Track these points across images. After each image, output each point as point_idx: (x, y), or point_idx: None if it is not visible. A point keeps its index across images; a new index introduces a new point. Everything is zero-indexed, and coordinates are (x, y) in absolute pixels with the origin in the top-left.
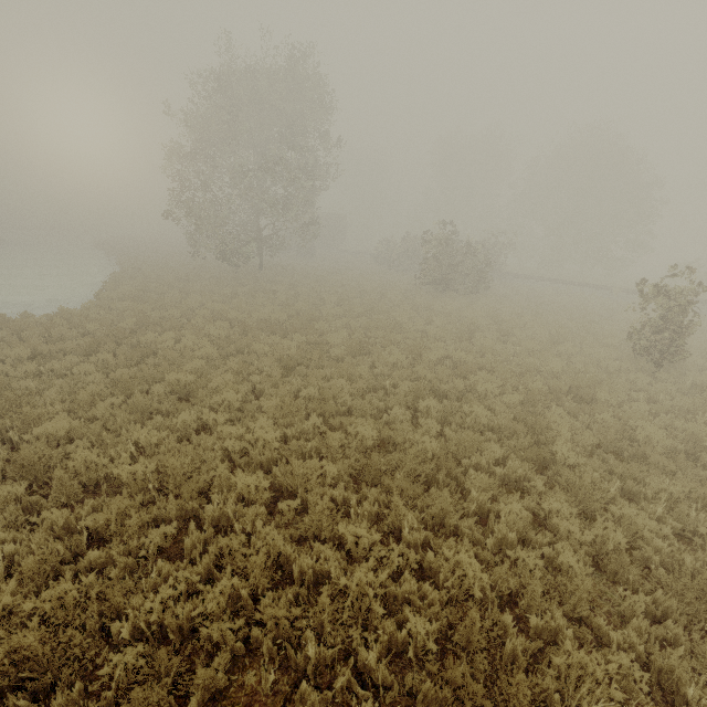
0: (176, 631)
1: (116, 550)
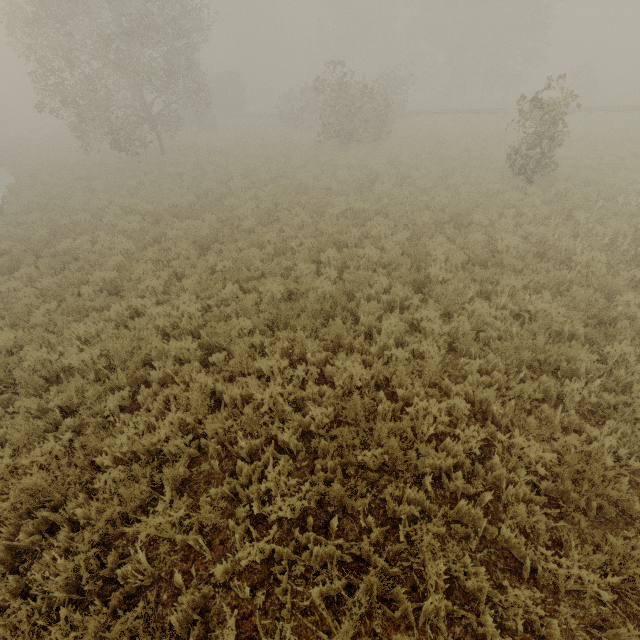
0: (146, 453)
1: (85, 415)
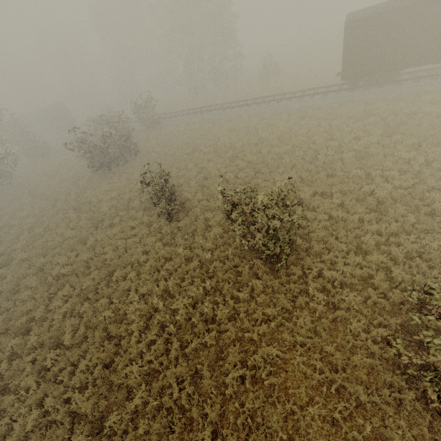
0: None
1: None
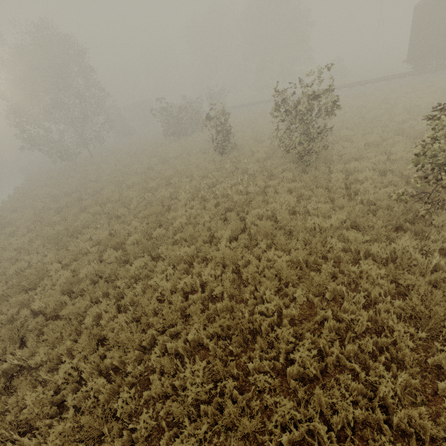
0: None
1: None
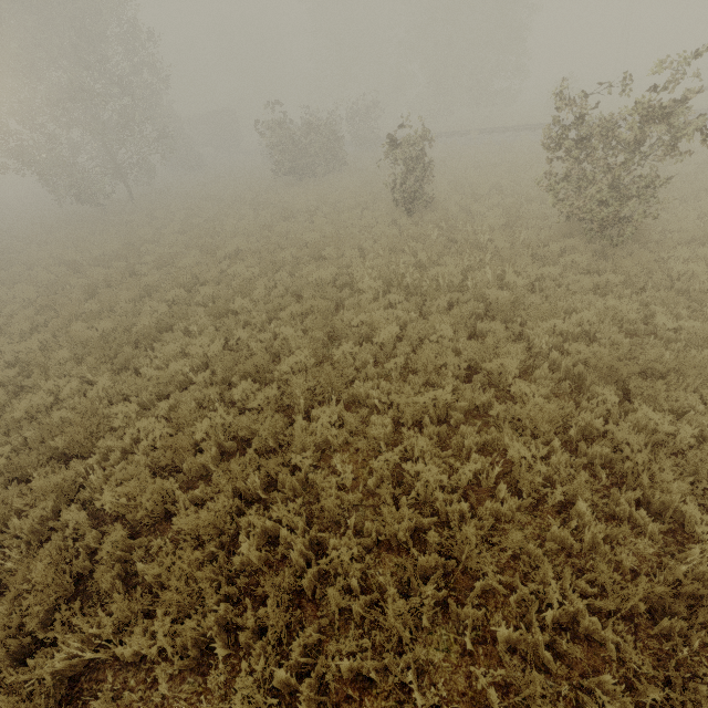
0: None
1: None
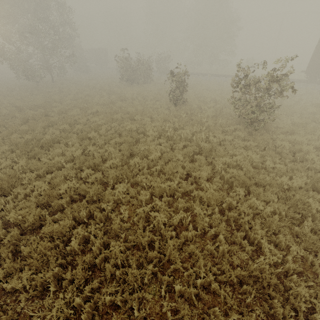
0: None
1: None
